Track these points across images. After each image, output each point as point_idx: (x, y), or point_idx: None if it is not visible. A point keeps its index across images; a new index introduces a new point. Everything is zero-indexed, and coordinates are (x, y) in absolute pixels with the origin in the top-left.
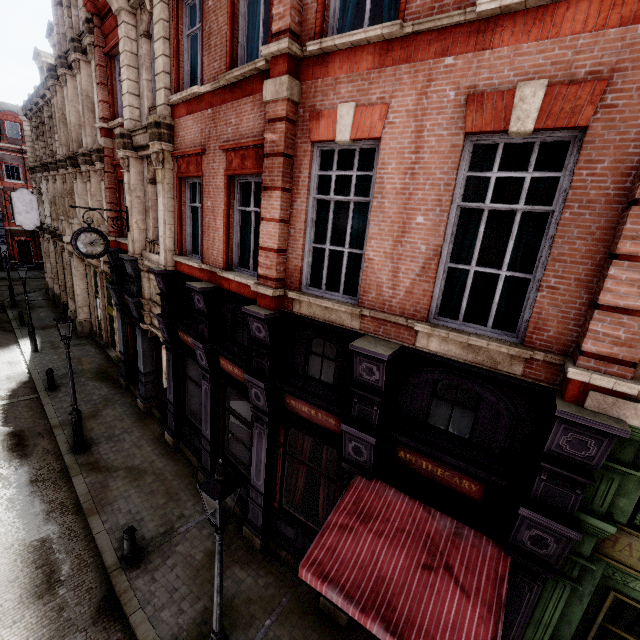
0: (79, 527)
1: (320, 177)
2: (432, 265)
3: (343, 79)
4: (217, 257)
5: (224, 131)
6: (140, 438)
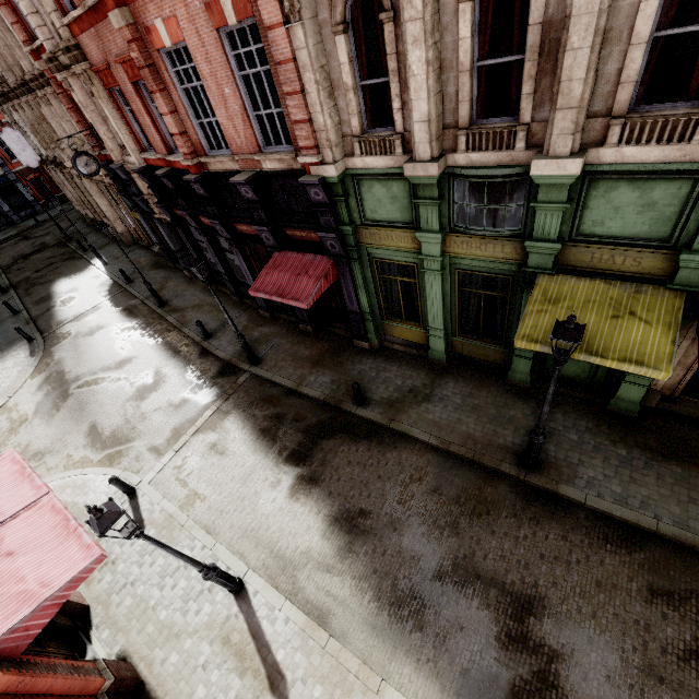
0: (179, 334)
1: (178, 70)
2: (245, 118)
3: (147, 0)
4: (161, 147)
5: (110, 47)
6: (194, 291)
